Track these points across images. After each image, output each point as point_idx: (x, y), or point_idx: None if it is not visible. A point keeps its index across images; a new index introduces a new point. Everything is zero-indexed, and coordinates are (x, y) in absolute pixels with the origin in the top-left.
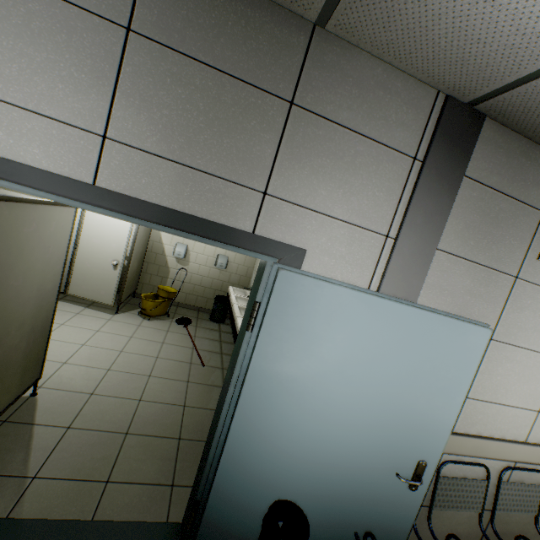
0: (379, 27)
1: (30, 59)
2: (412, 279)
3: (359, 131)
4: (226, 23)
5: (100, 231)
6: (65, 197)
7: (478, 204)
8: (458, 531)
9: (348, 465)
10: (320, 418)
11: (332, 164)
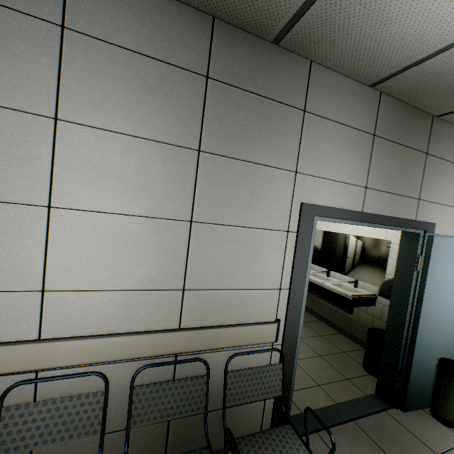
0: None
1: (342, 158)
2: None
3: (449, 160)
4: (404, 123)
5: None
6: (355, 221)
7: None
8: None
9: None
10: (452, 309)
11: (440, 178)
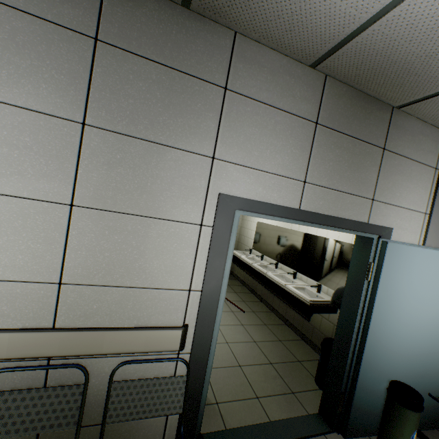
0: (434, 110)
1: (274, 146)
2: (438, 236)
3: (412, 158)
4: (356, 112)
5: None
6: (289, 218)
7: None
8: None
9: (423, 352)
10: (409, 326)
11: (401, 178)
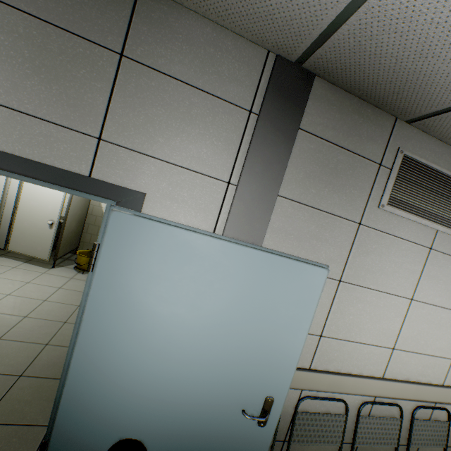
0: None
1: None
2: (255, 223)
3: (193, 84)
4: None
5: (38, 195)
6: None
7: (317, 156)
8: None
9: (194, 402)
10: (163, 356)
11: (168, 114)
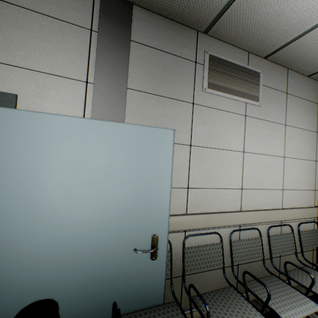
0: None
1: None
2: (115, 109)
3: (40, 11)
4: None
5: None
6: None
7: (150, 59)
8: (218, 287)
9: (94, 253)
10: (57, 220)
11: (24, 34)
